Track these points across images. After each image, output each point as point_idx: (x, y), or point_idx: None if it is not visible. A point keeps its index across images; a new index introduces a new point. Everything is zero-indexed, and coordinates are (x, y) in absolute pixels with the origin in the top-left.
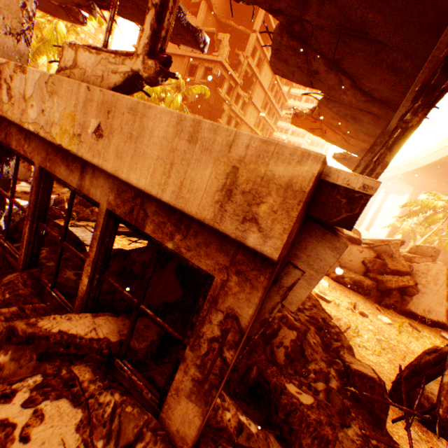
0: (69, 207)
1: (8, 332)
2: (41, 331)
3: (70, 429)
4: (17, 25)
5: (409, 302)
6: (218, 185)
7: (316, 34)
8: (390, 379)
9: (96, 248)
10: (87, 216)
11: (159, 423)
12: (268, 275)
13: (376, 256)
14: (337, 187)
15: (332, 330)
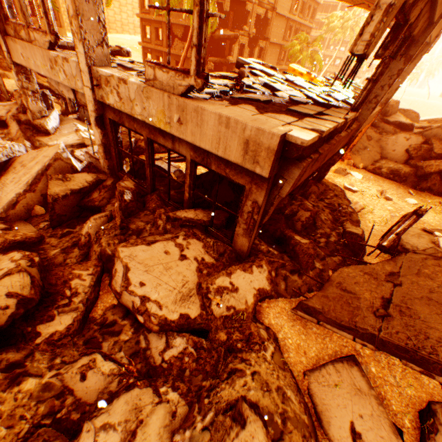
0: (168, 159)
1: (166, 218)
2: (178, 217)
3: (200, 247)
4: (100, 36)
5: None
6: (241, 148)
7: None
8: None
9: (189, 179)
10: (157, 150)
11: (232, 248)
12: (267, 184)
13: (424, 142)
14: (292, 143)
15: (343, 211)
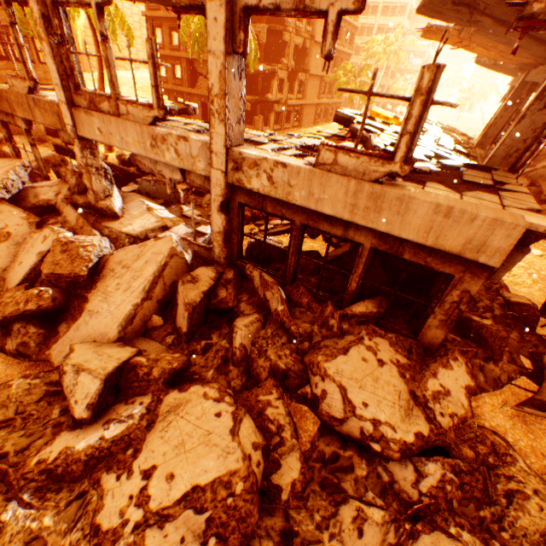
0: (328, 245)
1: (339, 316)
2: (354, 313)
3: (387, 346)
4: (239, 113)
5: None
6: (463, 238)
7: (489, 9)
8: (539, 303)
9: (362, 268)
10: None
11: (416, 341)
12: (488, 272)
13: (530, 184)
14: (530, 231)
15: None
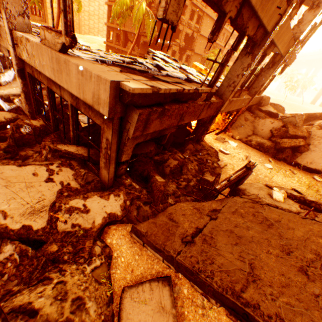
0: (61, 104)
1: (49, 149)
2: (59, 149)
3: (70, 175)
4: (21, 9)
5: (298, 157)
6: (91, 92)
7: None
8: None
9: (72, 120)
10: None
11: (100, 179)
12: (112, 124)
13: (283, 126)
14: (124, 90)
15: (207, 164)
